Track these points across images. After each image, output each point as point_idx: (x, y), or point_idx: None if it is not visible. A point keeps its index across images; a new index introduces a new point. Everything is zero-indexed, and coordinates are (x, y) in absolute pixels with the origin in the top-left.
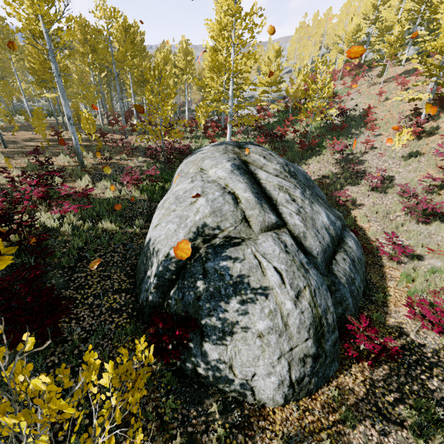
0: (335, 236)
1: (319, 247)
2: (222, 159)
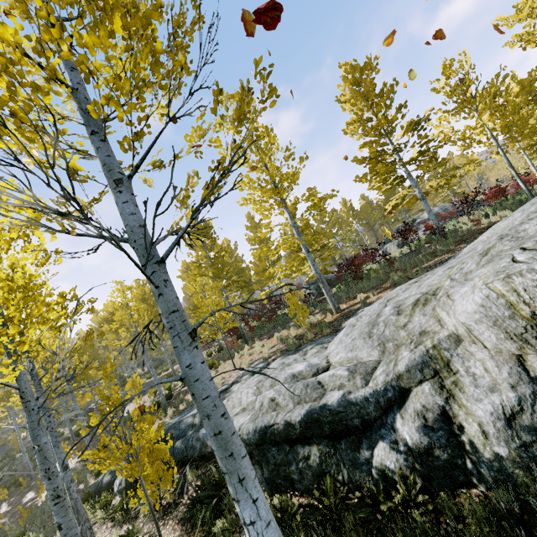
0: None
1: None
2: None
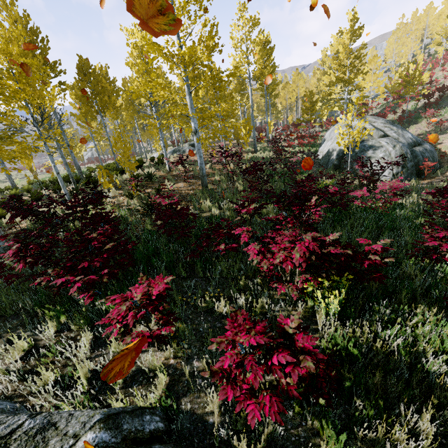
0: (416, 142)
1: (405, 142)
2: (355, 120)
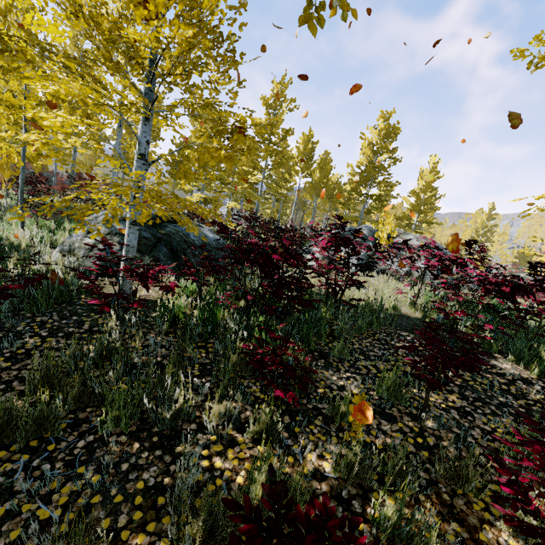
0: None
1: None
2: None
